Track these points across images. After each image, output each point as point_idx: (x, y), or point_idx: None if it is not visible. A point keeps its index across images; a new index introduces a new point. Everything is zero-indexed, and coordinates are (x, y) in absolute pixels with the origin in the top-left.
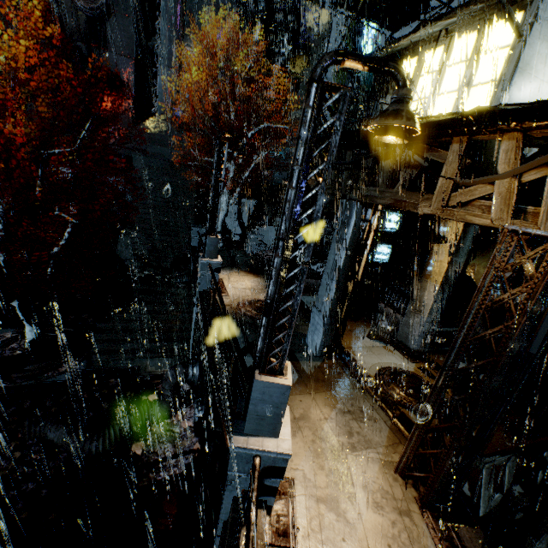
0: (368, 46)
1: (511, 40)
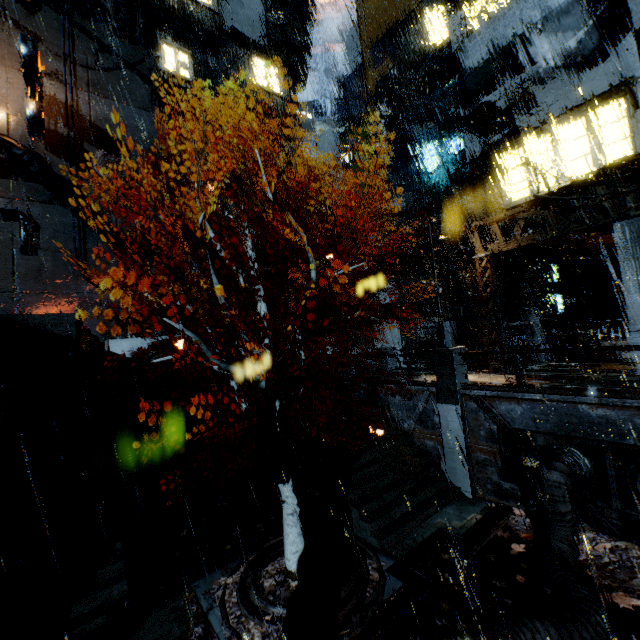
0: (432, 163)
1: (624, 114)
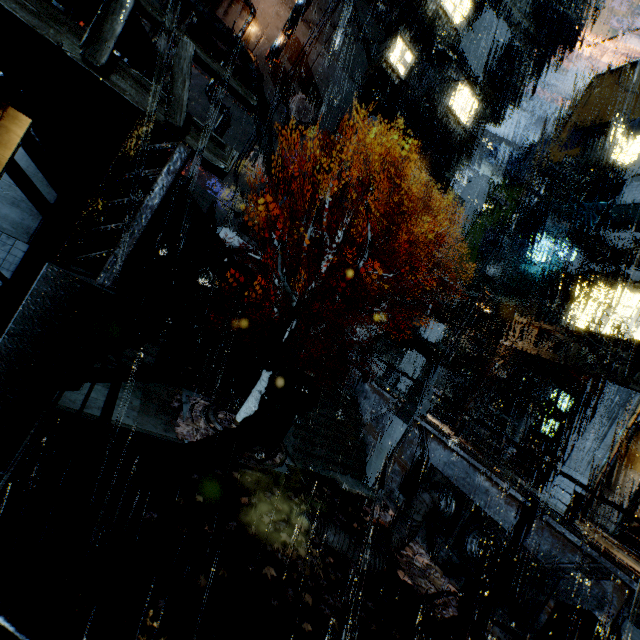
0: (541, 256)
1: None
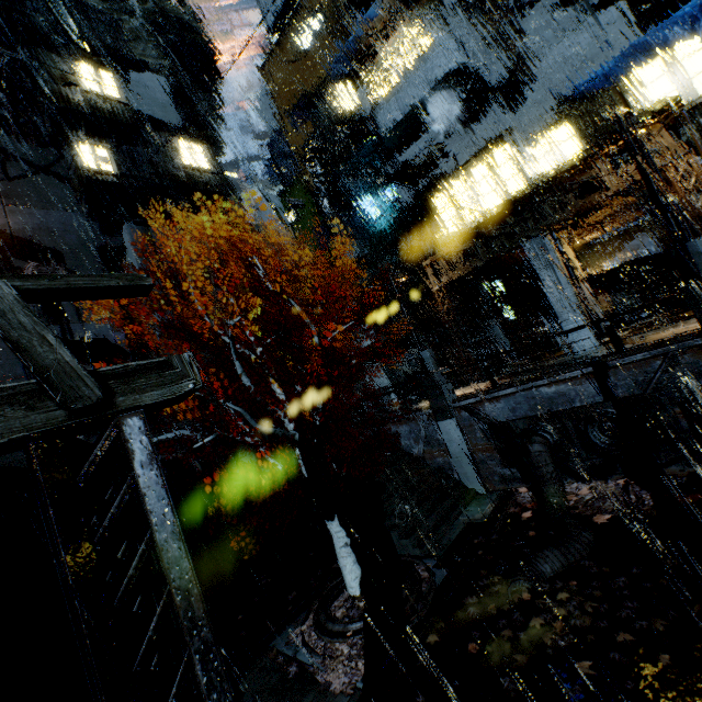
0: (375, 212)
1: (512, 155)
